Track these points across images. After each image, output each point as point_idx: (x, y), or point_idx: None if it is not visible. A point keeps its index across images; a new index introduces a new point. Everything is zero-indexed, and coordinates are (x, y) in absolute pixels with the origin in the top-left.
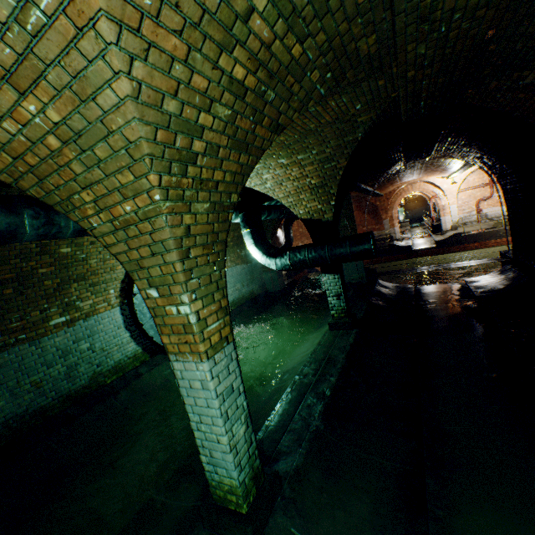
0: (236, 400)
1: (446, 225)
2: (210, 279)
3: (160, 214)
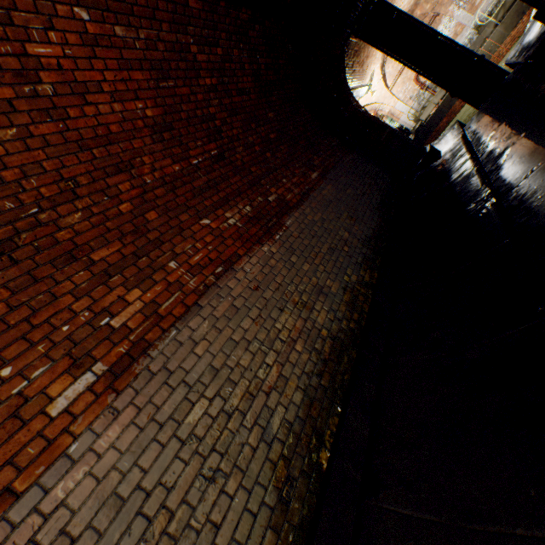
0: None
1: (408, 124)
2: None
3: None
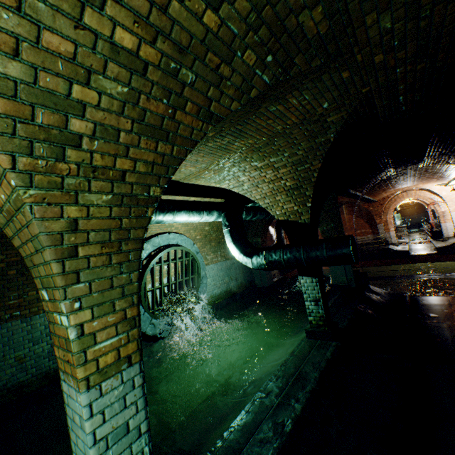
0: (132, 446)
1: (448, 231)
2: (110, 283)
3: (24, 203)
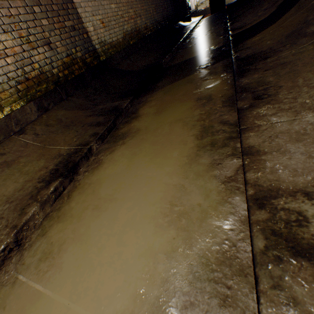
0: None
1: (193, 6)
2: None
3: None
